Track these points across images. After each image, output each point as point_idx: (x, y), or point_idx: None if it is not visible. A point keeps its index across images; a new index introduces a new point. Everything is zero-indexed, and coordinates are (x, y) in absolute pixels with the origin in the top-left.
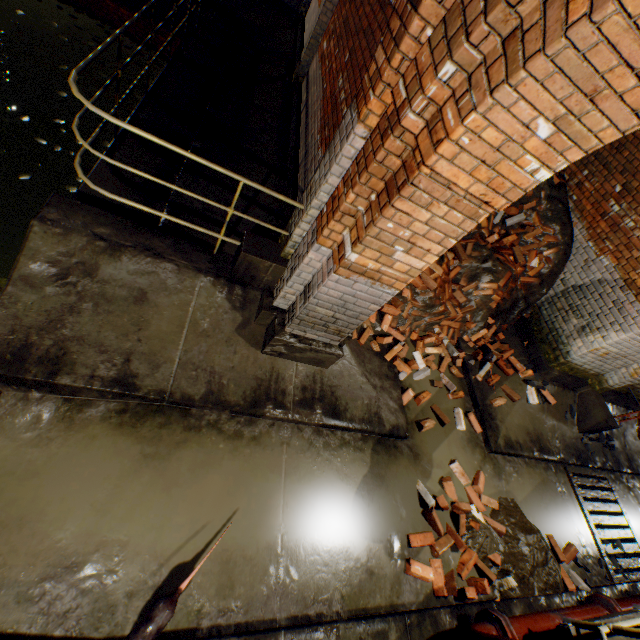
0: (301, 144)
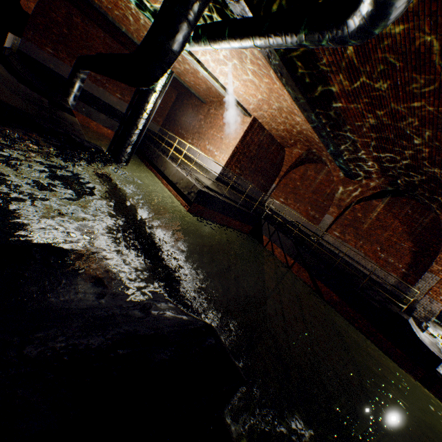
0: (358, 267)
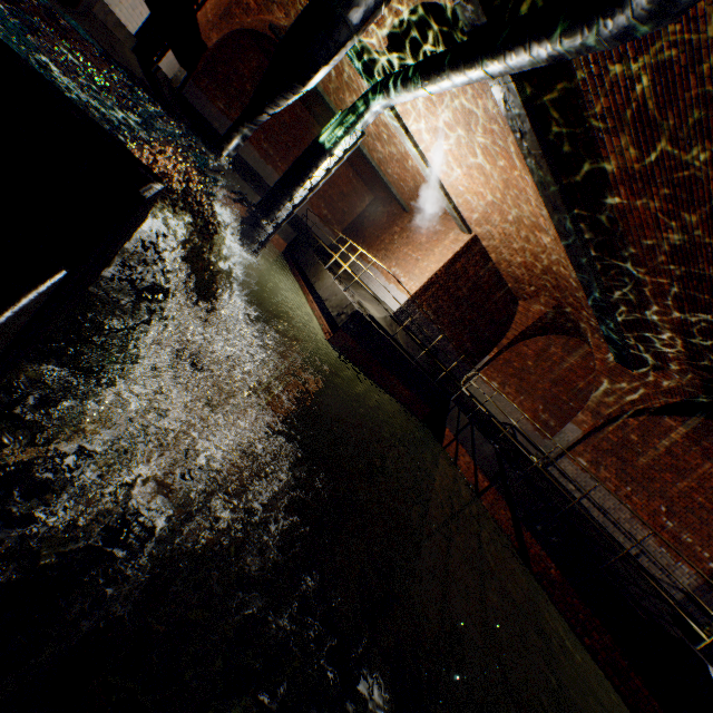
0: (616, 534)
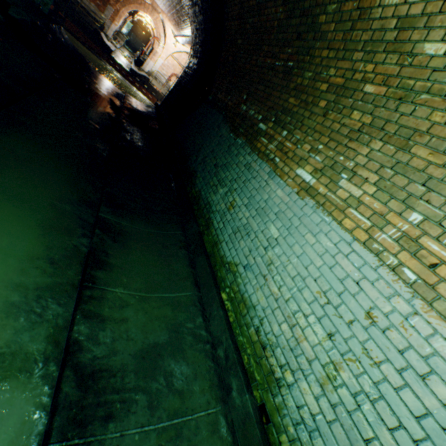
0: None
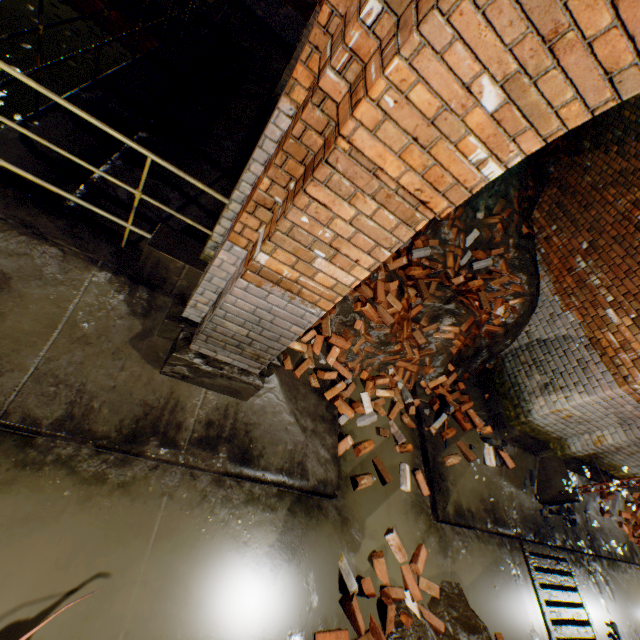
0: None
